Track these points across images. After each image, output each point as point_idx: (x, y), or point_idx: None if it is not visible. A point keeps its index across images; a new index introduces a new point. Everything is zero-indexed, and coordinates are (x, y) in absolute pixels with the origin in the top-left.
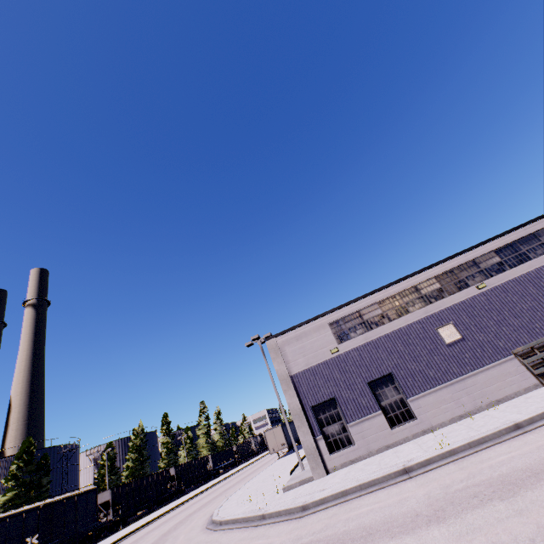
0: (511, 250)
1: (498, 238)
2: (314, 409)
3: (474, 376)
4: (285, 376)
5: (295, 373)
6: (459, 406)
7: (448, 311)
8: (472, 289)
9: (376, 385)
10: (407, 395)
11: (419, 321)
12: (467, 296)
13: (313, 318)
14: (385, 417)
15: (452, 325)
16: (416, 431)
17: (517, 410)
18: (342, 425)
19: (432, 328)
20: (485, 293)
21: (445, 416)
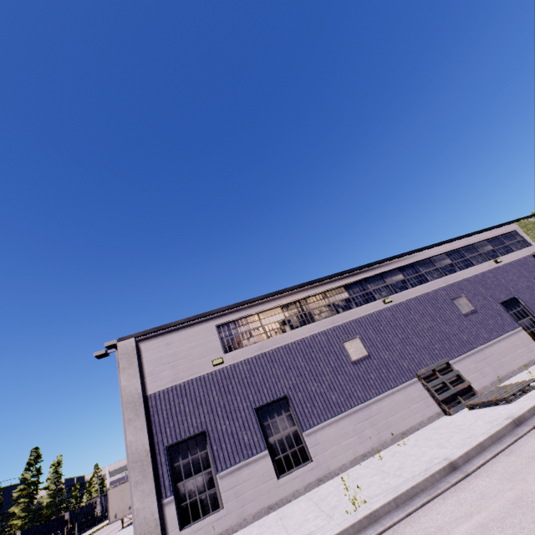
0: (412, 270)
1: (402, 257)
2: (170, 450)
3: (379, 401)
4: (135, 396)
5: (153, 393)
6: (362, 441)
7: (355, 323)
8: (379, 302)
9: (265, 412)
10: (303, 427)
11: (325, 332)
12: (374, 309)
13: (197, 315)
14: (272, 460)
15: (359, 339)
16: (311, 480)
17: (435, 443)
18: (210, 476)
19: (338, 341)
20: (391, 308)
21: (347, 455)
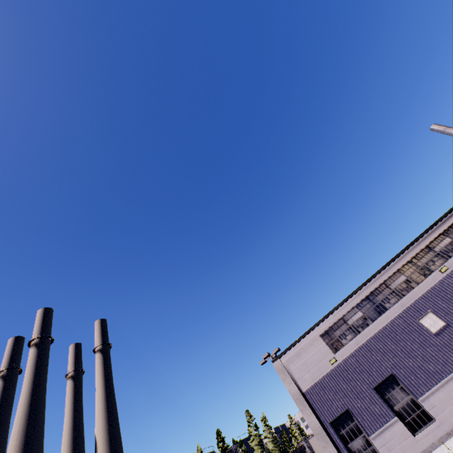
0: None
1: (440, 221)
2: (333, 424)
3: None
4: (297, 395)
5: (305, 390)
6: None
7: (422, 300)
8: (436, 274)
9: (382, 389)
10: (416, 395)
11: (399, 316)
12: (434, 281)
13: (305, 333)
14: (403, 423)
15: (431, 313)
16: (440, 434)
17: None
18: (365, 438)
19: (413, 320)
20: (450, 275)
21: None
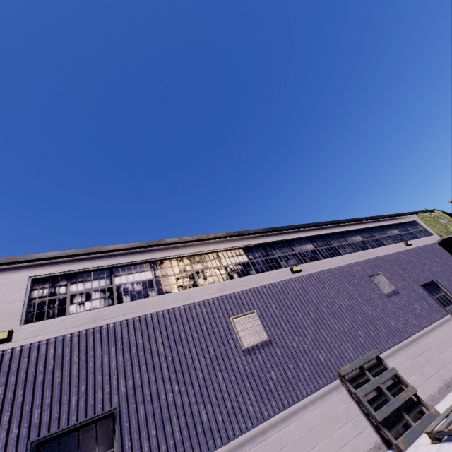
0: (323, 242)
1: (312, 227)
2: None
3: (284, 423)
4: None
5: None
6: None
7: (253, 293)
8: (285, 271)
9: (57, 451)
10: None
11: (208, 302)
12: (279, 278)
13: (0, 258)
14: None
15: (257, 315)
16: None
17: None
18: None
19: (226, 316)
20: (301, 279)
21: None
